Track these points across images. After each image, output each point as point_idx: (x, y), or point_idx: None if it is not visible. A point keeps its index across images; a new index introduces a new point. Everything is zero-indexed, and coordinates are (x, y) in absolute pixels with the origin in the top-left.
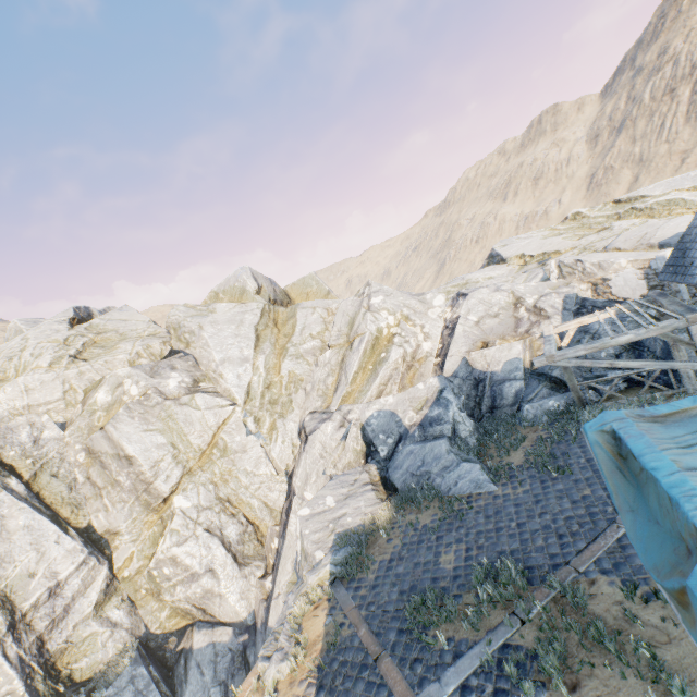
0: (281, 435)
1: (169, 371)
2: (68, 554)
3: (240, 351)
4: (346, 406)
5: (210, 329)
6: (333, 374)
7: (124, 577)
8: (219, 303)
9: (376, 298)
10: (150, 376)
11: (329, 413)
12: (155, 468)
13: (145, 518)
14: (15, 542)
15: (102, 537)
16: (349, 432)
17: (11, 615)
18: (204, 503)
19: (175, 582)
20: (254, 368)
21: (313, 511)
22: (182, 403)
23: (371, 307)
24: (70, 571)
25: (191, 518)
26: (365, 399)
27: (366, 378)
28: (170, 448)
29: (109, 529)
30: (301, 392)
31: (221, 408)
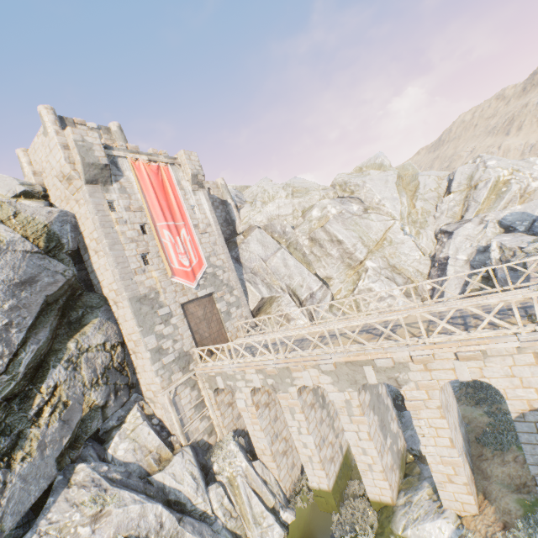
0: (424, 236)
1: (350, 203)
2: (313, 282)
3: (390, 194)
4: (482, 214)
5: (370, 183)
6: (458, 205)
7: (337, 299)
8: (371, 170)
9: (490, 162)
10: (341, 204)
11: (465, 220)
12: (354, 247)
13: (346, 272)
14: (292, 271)
15: (323, 280)
16: (487, 226)
17: (298, 300)
18: (382, 266)
19: (369, 301)
20: (401, 203)
21: (500, 240)
22: (363, 218)
23: (488, 167)
24: (316, 288)
25: (377, 272)
26: (496, 209)
27: (491, 202)
28: (359, 239)
29: (326, 276)
30: (431, 217)
31: (386, 221)
